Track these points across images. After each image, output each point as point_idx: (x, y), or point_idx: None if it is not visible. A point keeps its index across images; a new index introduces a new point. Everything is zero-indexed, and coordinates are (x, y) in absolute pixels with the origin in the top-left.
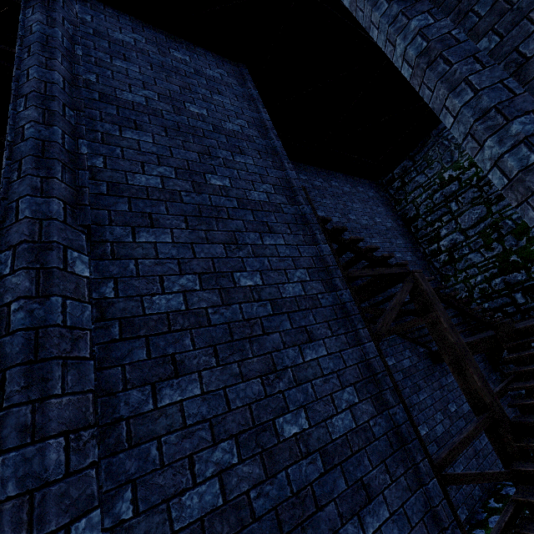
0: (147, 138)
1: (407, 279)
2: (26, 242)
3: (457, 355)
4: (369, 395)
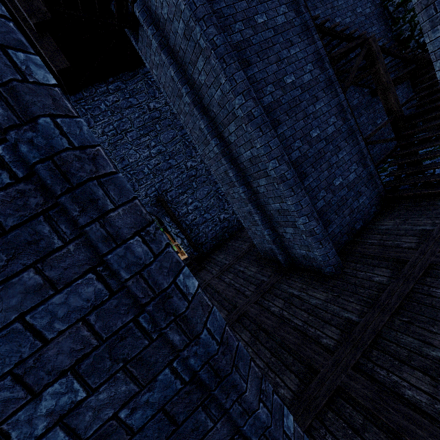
0: (222, 3)
1: (364, 46)
2: (245, 91)
3: (385, 89)
4: (340, 118)
